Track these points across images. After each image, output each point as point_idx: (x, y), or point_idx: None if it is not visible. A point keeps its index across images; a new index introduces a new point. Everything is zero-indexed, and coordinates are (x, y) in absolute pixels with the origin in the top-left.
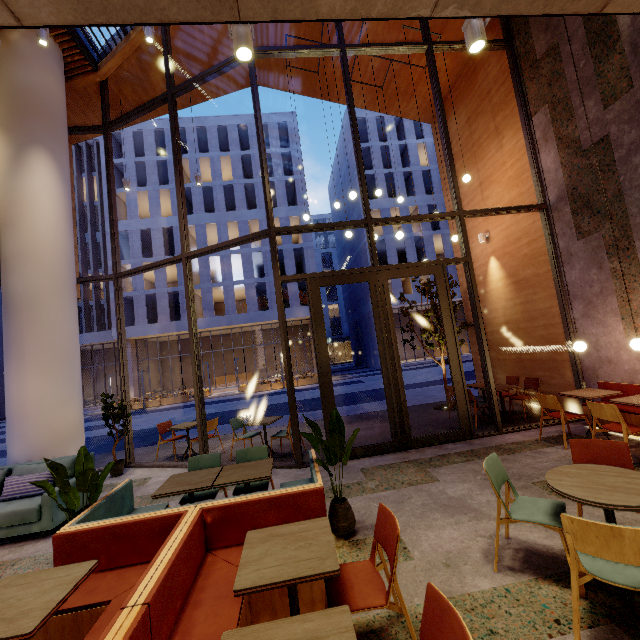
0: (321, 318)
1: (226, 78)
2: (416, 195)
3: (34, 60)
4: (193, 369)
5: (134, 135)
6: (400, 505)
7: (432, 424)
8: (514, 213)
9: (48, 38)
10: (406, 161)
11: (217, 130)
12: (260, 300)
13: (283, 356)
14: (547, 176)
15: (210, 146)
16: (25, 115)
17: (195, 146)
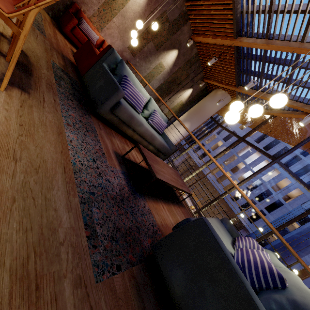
0: None
1: (292, 140)
2: None
3: (216, 101)
4: None
5: None
6: None
7: None
8: None
9: (229, 96)
10: None
11: None
12: (239, 194)
13: None
14: None
15: None
16: (196, 113)
17: None
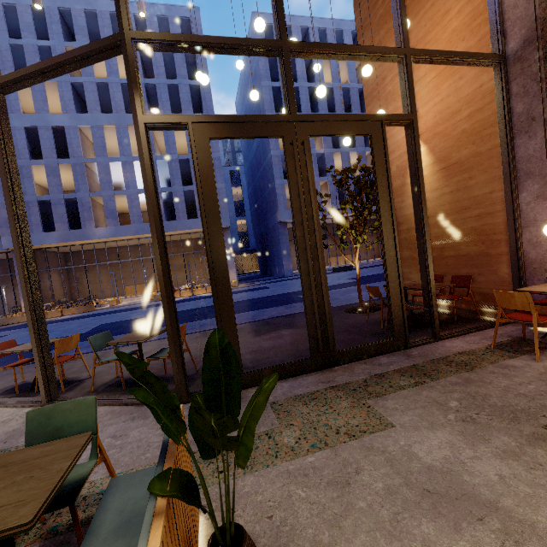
0: (212, 187)
1: None
2: (319, 112)
3: None
4: (18, 267)
5: (6, 10)
6: (346, 493)
7: (350, 330)
8: (467, 64)
9: None
10: (311, 77)
11: (110, 17)
12: (168, 211)
13: (153, 243)
14: (512, 13)
15: (102, 35)
16: None
17: (84, 33)
